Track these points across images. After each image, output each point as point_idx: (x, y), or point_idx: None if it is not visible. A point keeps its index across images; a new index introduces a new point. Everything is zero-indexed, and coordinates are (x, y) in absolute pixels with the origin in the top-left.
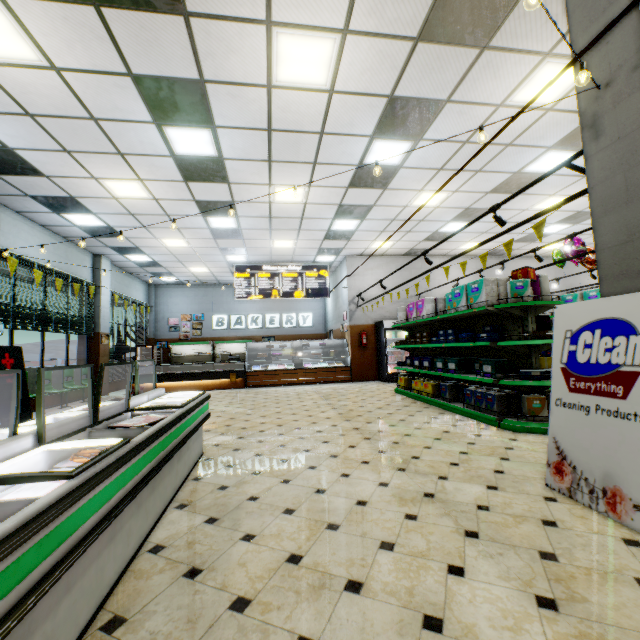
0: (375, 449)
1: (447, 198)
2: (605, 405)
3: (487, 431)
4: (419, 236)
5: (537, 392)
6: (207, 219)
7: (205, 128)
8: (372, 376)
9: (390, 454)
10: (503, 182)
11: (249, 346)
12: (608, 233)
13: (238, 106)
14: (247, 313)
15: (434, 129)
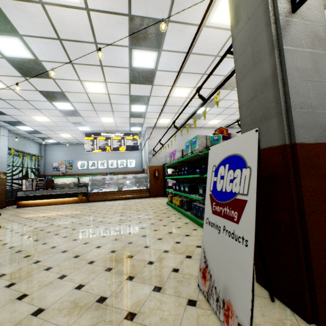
0: (111, 249)
1: (191, 92)
2: (228, 227)
3: (195, 232)
4: (183, 116)
5: None
6: (53, 103)
7: (14, 36)
8: (161, 194)
9: (116, 254)
10: (220, 82)
11: (92, 178)
12: (244, 92)
13: (28, 19)
14: (98, 160)
15: (167, 43)
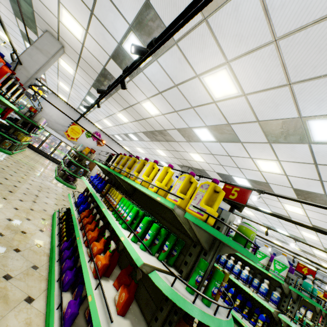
0: None
1: (71, 91)
2: None
3: None
4: (75, 104)
5: (4, 138)
6: None
7: None
8: None
9: None
10: (84, 99)
11: None
12: None
13: None
14: None
15: None
